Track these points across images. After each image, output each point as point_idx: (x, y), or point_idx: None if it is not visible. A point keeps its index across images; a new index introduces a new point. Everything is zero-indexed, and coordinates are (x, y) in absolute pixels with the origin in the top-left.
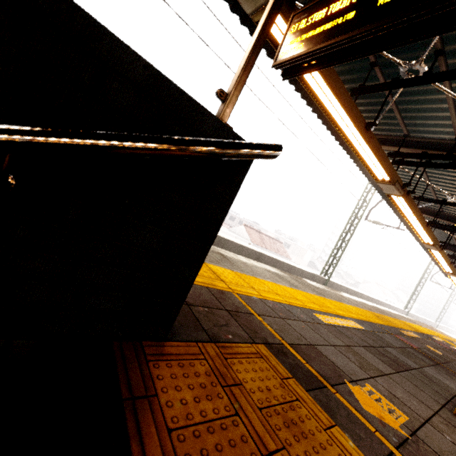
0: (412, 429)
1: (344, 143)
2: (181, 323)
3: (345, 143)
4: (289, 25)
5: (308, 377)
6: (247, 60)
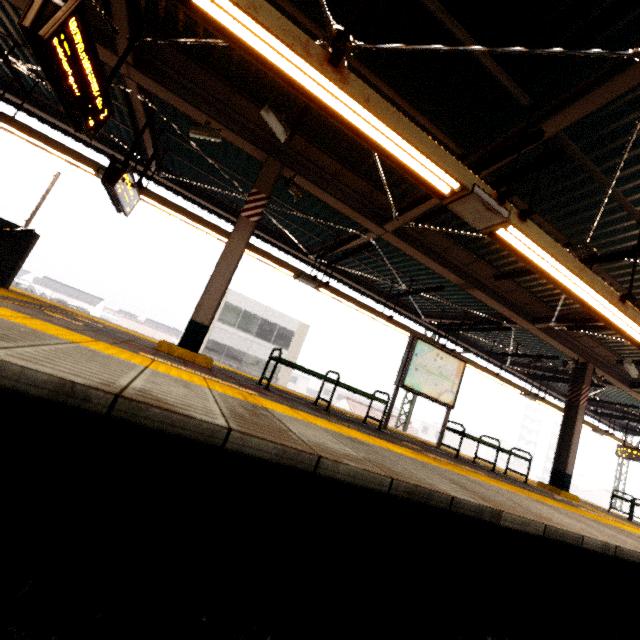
0: (90, 323)
1: (304, 260)
2: (17, 293)
3: (305, 260)
4: None
5: (59, 310)
6: (33, 212)
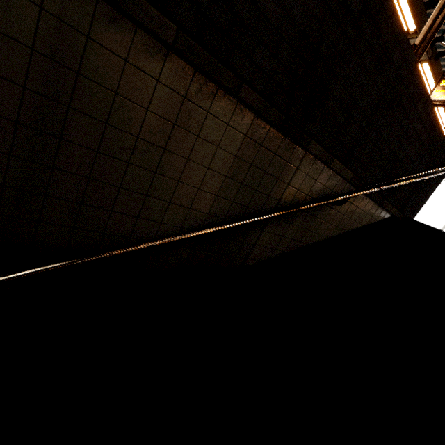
0: None
1: None
2: None
3: None
4: (440, 79)
5: None
6: None
